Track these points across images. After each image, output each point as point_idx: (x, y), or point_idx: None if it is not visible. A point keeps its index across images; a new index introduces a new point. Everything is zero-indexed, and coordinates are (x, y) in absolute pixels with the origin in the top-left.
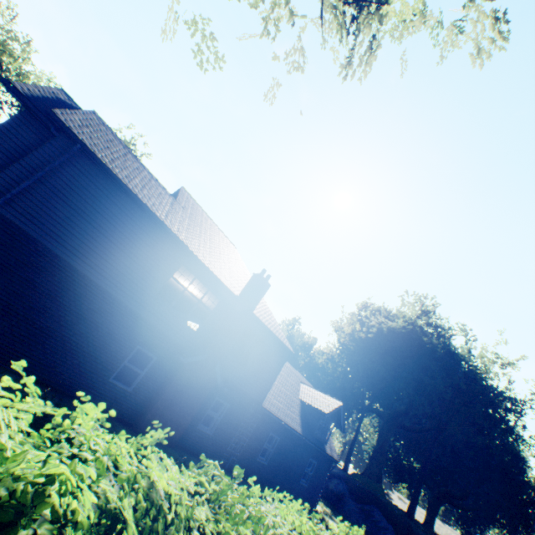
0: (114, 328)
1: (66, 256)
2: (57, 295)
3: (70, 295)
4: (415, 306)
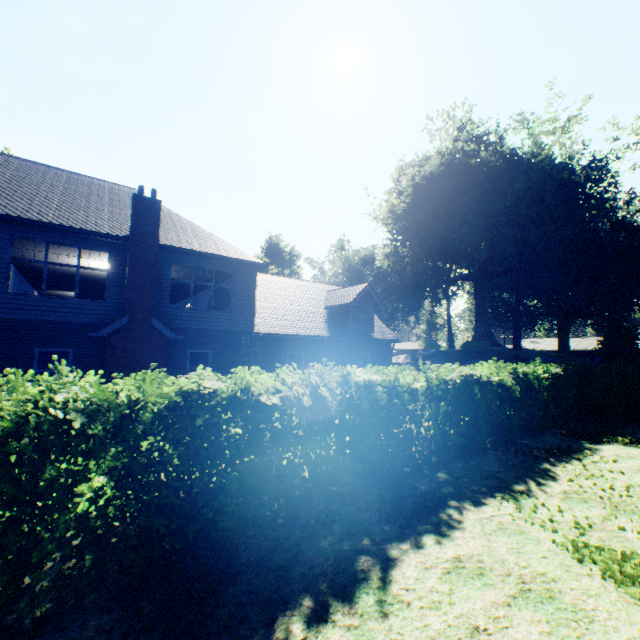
0: None
1: None
2: None
3: None
4: (447, 130)
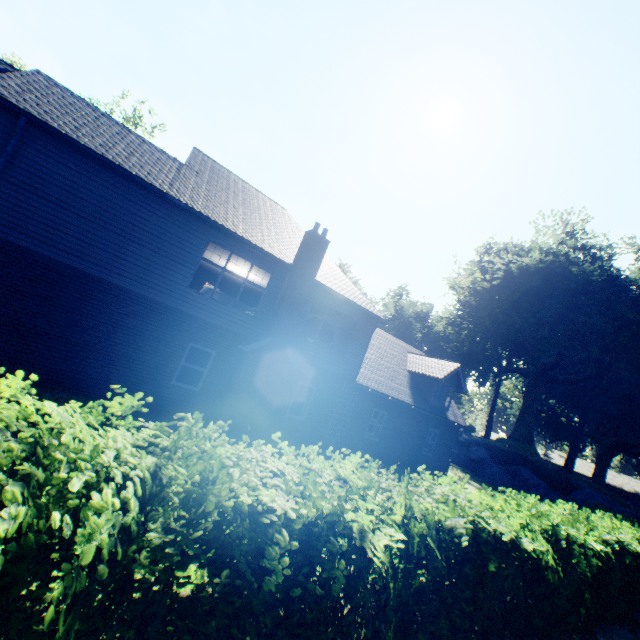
0: (156, 329)
1: (70, 261)
2: (80, 307)
3: (94, 304)
4: (555, 230)
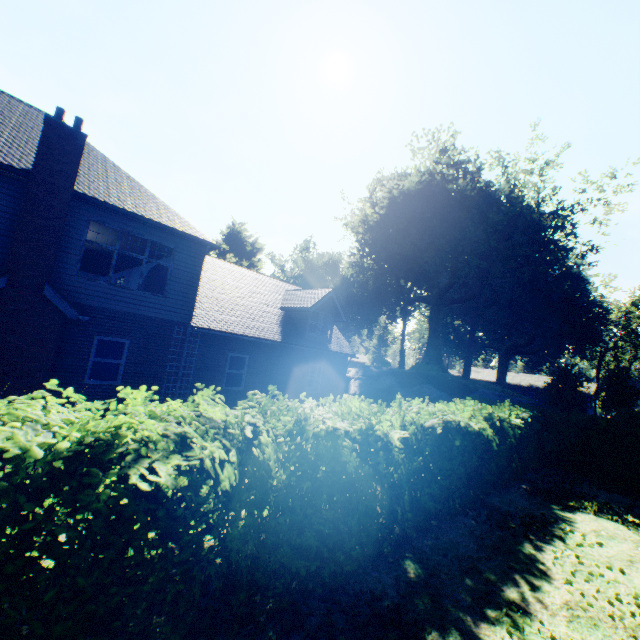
0: None
1: None
2: None
3: None
4: (430, 150)
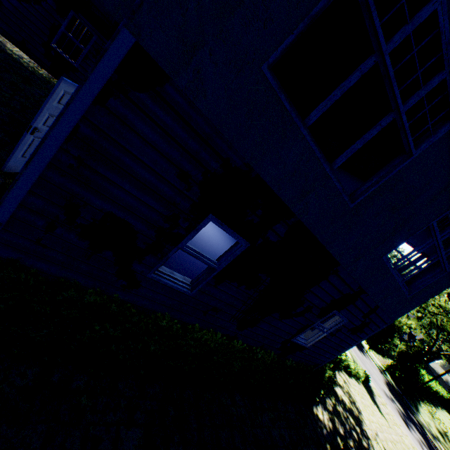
0: None
1: None
2: None
3: None
4: None
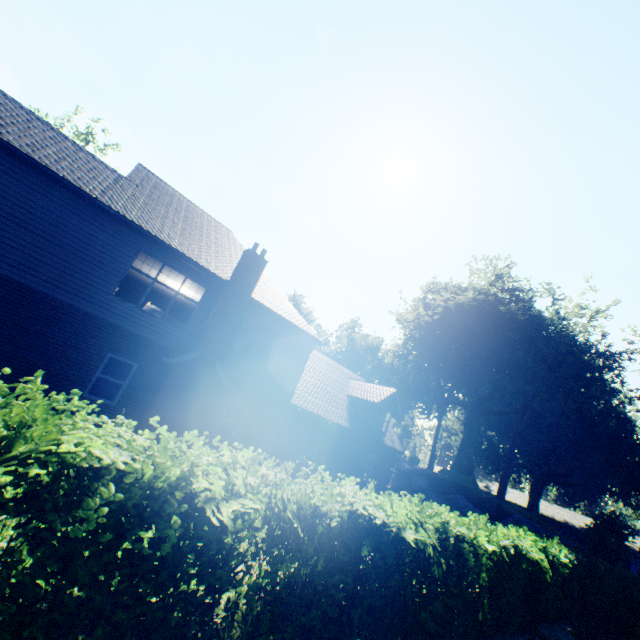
0: (70, 336)
1: None
2: None
3: None
4: (486, 273)
